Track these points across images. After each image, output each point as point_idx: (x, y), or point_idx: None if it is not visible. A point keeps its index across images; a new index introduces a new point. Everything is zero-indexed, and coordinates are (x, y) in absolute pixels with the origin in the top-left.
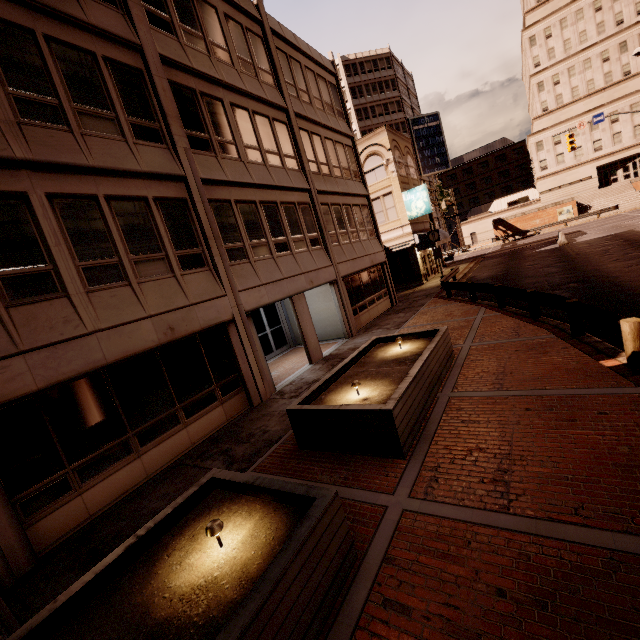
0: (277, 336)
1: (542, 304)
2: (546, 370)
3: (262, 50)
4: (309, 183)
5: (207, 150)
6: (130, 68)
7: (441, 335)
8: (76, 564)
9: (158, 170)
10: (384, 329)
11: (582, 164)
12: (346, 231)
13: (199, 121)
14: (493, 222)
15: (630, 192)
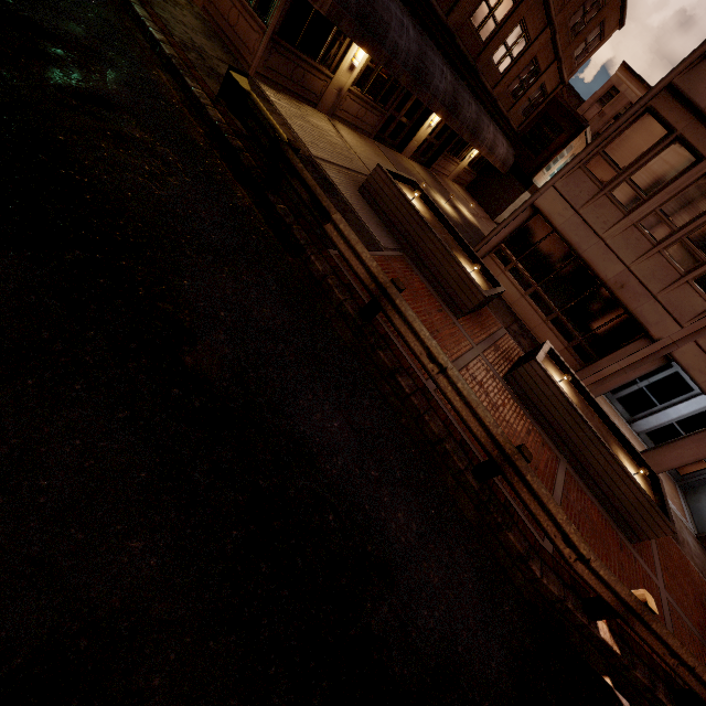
0: None
1: None
2: None
3: None
4: None
5: None
6: None
7: (650, 499)
8: None
9: None
10: None
11: None
12: None
13: None
14: None
15: None
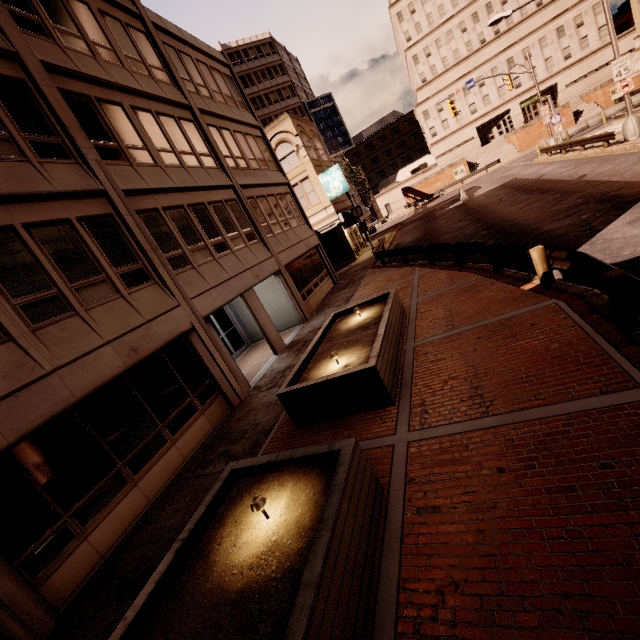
0: (233, 338)
1: (465, 253)
2: (483, 304)
3: (149, 46)
4: (231, 179)
5: (120, 159)
6: (10, 79)
7: (393, 296)
8: (108, 601)
9: (74, 188)
10: (335, 307)
11: (464, 127)
12: (277, 221)
13: (103, 129)
14: (402, 191)
15: (506, 146)
